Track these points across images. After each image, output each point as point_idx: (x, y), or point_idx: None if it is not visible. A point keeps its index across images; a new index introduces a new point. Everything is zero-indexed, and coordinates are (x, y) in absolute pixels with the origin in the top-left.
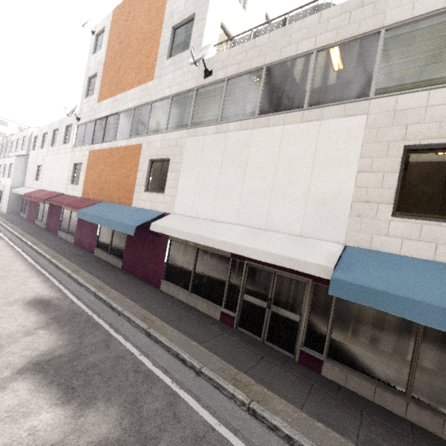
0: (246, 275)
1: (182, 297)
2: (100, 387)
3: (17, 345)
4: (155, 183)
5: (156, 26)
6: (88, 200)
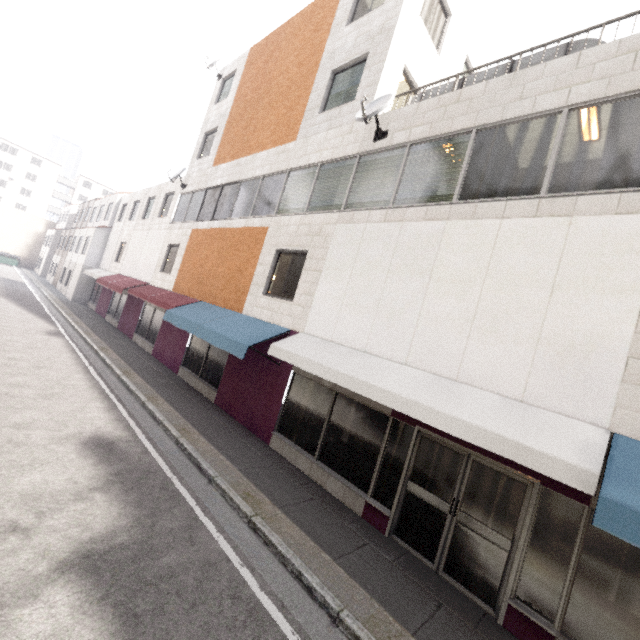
0: (415, 450)
1: (302, 465)
2: (178, 620)
3: (62, 516)
4: (279, 284)
5: (308, 69)
6: (180, 297)
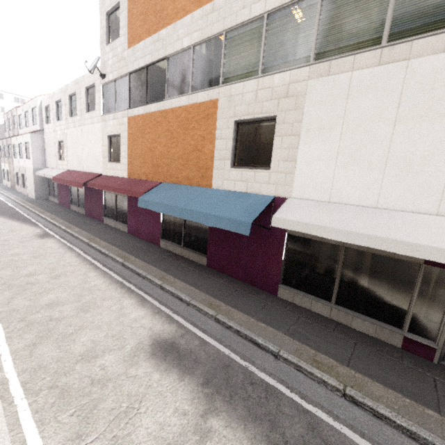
0: None
1: (320, 310)
2: None
3: None
4: (246, 155)
5: None
6: (140, 181)
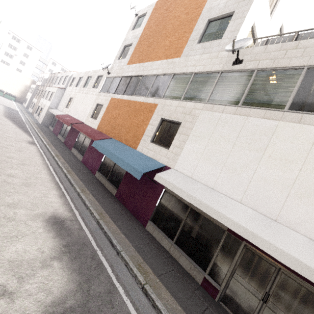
0: (241, 255)
1: (165, 244)
2: None
3: (34, 281)
4: (161, 138)
5: (193, 17)
6: (101, 133)
